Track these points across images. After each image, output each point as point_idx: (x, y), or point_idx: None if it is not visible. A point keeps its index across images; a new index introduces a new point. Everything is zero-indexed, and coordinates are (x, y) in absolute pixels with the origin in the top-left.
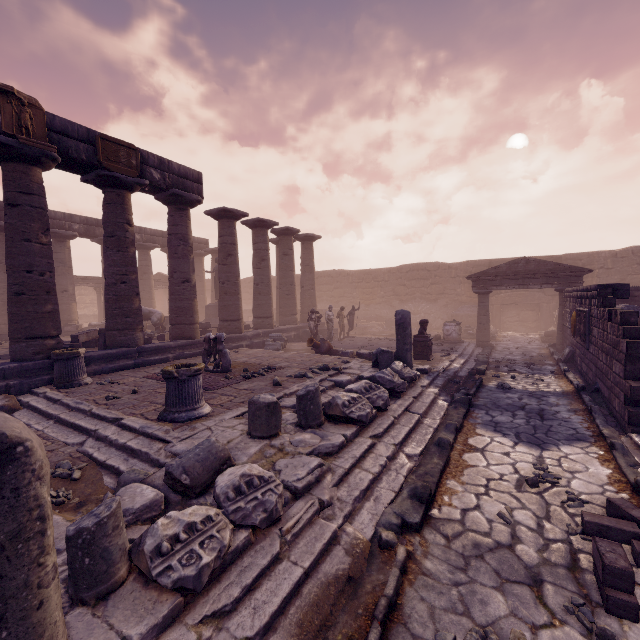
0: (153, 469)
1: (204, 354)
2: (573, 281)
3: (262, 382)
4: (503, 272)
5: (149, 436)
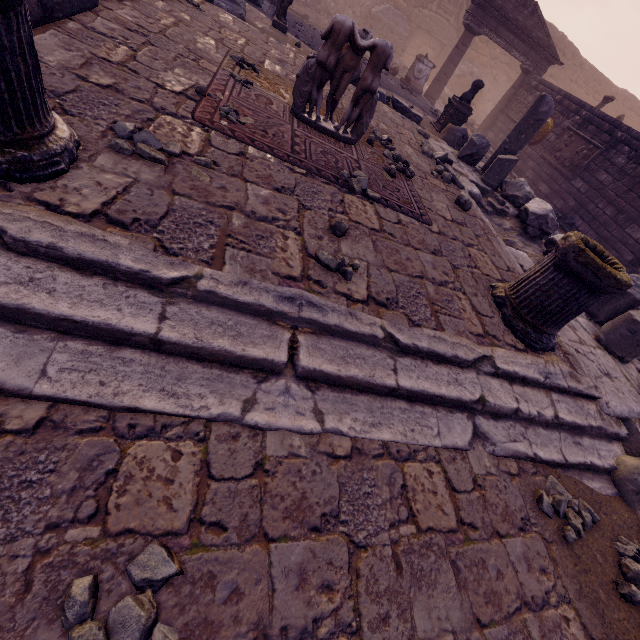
0: (615, 446)
1: (315, 77)
2: (542, 67)
3: (439, 195)
4: (507, 12)
5: (565, 392)
